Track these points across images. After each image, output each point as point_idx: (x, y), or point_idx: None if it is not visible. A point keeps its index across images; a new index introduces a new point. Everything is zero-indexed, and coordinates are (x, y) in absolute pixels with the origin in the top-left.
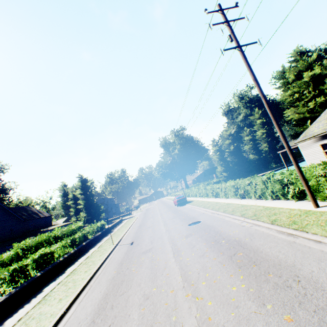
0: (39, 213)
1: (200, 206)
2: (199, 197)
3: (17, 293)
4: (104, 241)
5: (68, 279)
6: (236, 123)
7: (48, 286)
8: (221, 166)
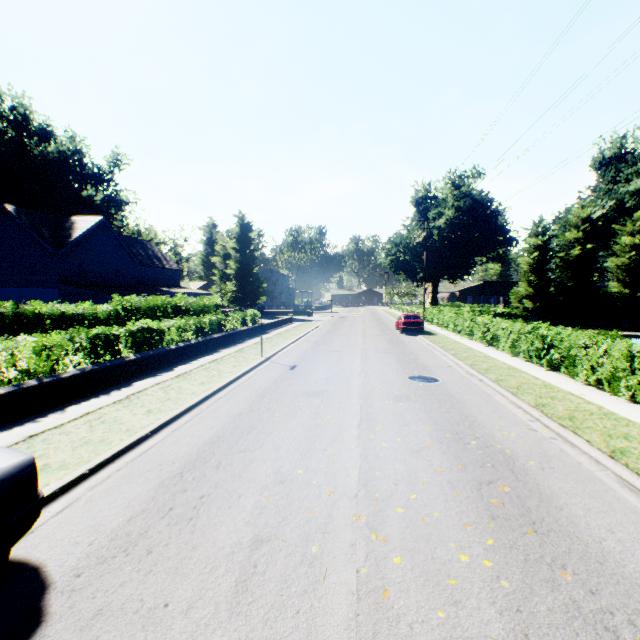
0: (164, 260)
1: (447, 350)
2: (451, 331)
3: (95, 372)
4: (250, 346)
5: (172, 384)
6: (617, 196)
7: (143, 381)
8: (528, 285)
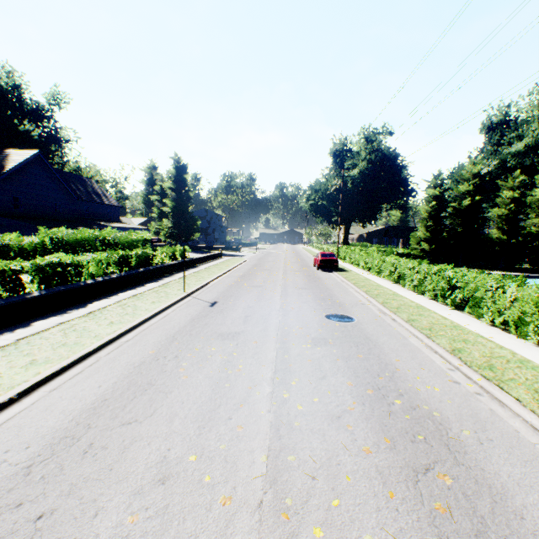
0: (103, 196)
1: (360, 287)
2: (361, 269)
3: None
4: (176, 280)
5: (77, 324)
6: (501, 157)
7: (45, 320)
8: (426, 229)
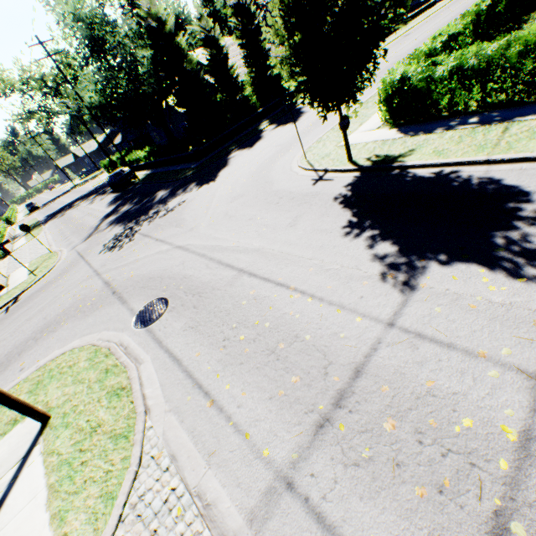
0: None
1: None
2: None
3: None
4: (393, 35)
5: None
6: None
7: None
8: None
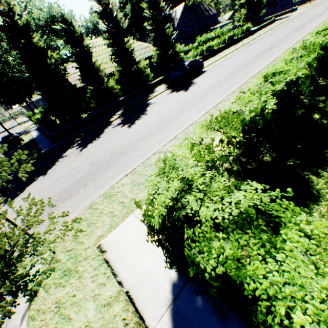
0: (209, 11)
1: None
2: None
3: (201, 58)
4: (241, 43)
5: (216, 57)
6: None
7: (210, 59)
8: None
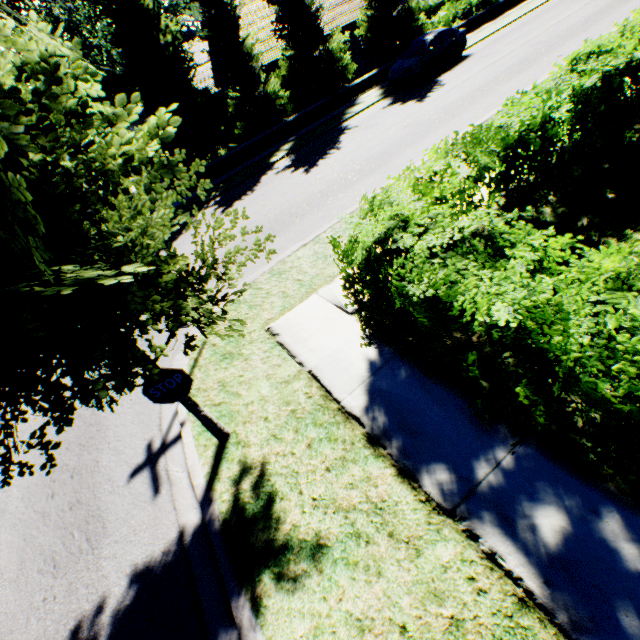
0: None
1: None
2: None
3: (464, 26)
4: None
5: (498, 22)
6: None
7: (484, 26)
8: None
